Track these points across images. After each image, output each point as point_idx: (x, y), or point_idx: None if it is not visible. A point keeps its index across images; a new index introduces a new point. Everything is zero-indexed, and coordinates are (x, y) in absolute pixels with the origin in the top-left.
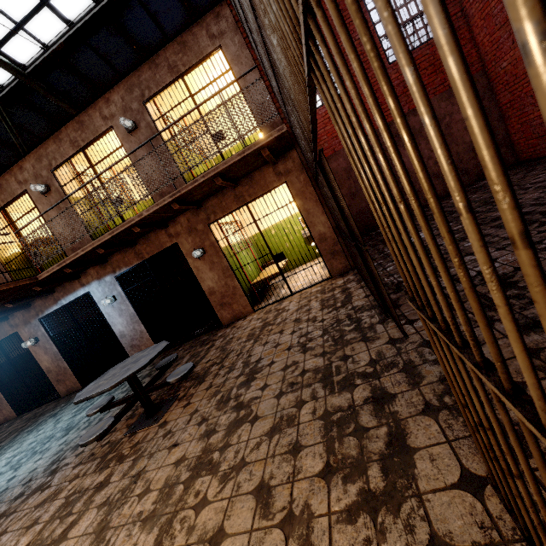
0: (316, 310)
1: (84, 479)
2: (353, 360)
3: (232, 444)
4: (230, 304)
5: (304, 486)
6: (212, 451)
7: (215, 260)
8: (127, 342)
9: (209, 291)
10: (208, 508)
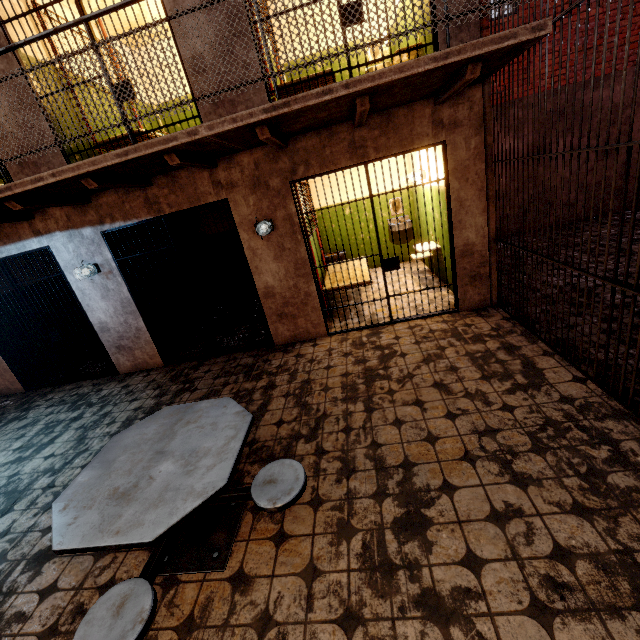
0: (475, 377)
1: None
2: None
3: None
4: (294, 318)
5: None
6: None
7: (287, 245)
8: (111, 340)
9: (265, 291)
10: None
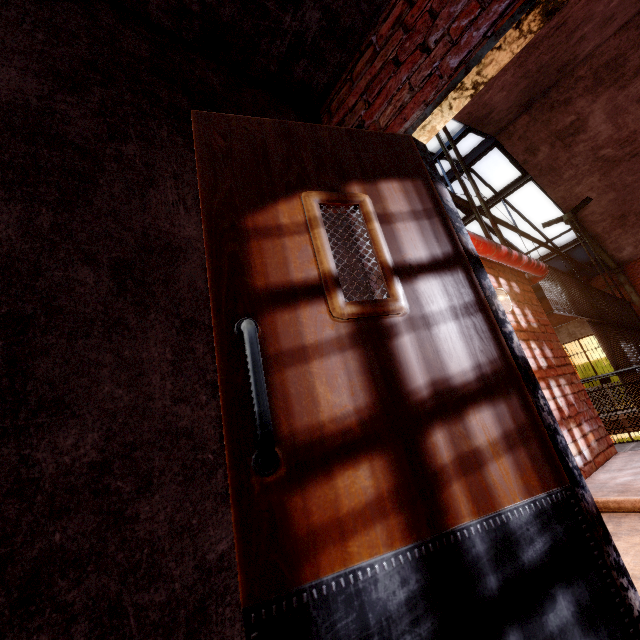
0: None
1: None
2: None
3: None
4: None
5: None
6: None
7: None
8: None
9: None
10: None
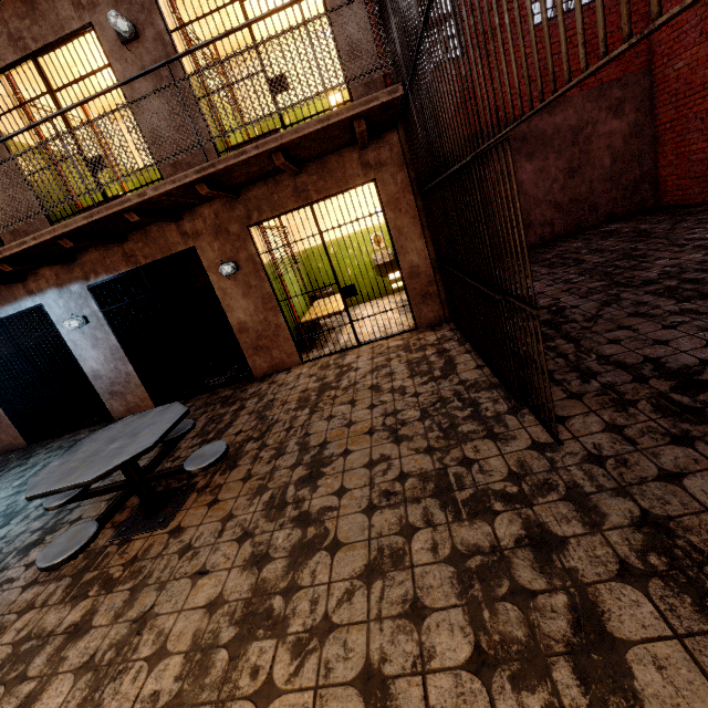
0: (403, 377)
1: (43, 612)
2: (481, 468)
3: (303, 585)
4: (269, 350)
5: (446, 686)
6: (270, 594)
7: (253, 283)
8: (104, 387)
9: (239, 326)
10: (279, 702)
